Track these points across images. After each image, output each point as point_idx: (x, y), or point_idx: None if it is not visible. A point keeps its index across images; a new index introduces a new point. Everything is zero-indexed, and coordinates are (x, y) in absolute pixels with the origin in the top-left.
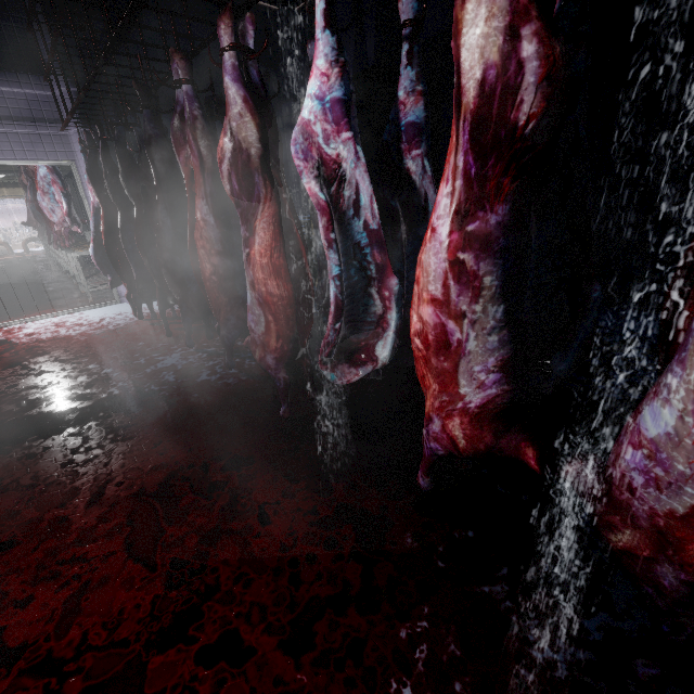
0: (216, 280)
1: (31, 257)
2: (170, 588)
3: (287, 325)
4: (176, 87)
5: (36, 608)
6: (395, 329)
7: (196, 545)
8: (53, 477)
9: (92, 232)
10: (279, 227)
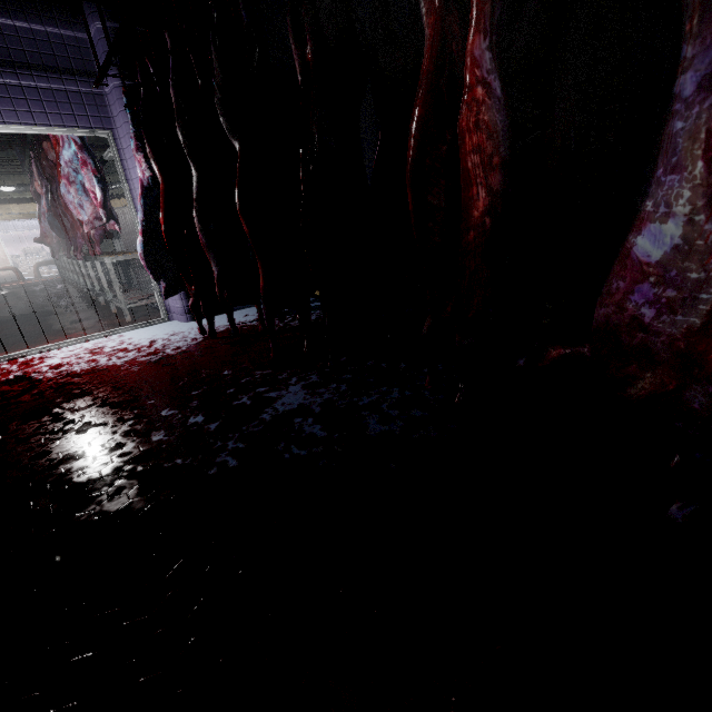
0: (486, 227)
1: (44, 281)
2: None
3: None
4: None
5: None
6: None
7: None
8: None
9: (140, 221)
10: None
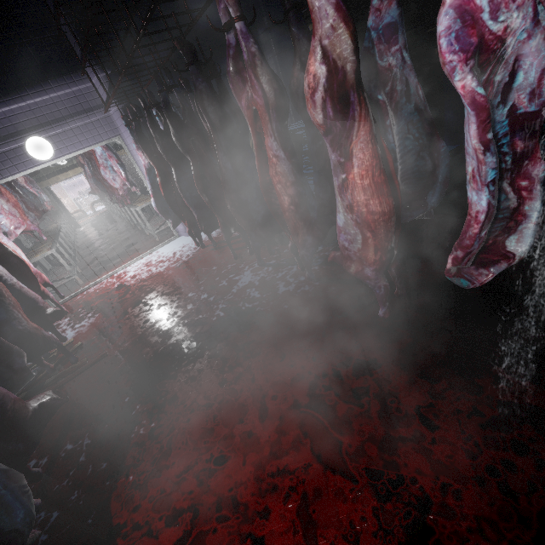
0: (293, 208)
1: (100, 215)
2: (382, 500)
3: (386, 237)
4: (227, 29)
5: (277, 520)
6: (537, 219)
7: (379, 455)
8: (219, 396)
9: (150, 189)
10: (375, 142)
